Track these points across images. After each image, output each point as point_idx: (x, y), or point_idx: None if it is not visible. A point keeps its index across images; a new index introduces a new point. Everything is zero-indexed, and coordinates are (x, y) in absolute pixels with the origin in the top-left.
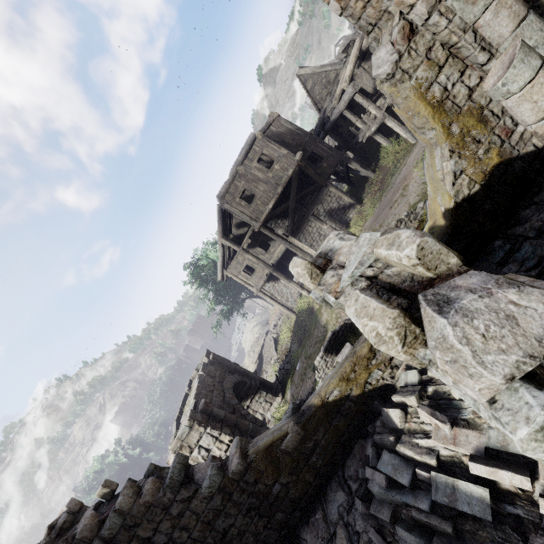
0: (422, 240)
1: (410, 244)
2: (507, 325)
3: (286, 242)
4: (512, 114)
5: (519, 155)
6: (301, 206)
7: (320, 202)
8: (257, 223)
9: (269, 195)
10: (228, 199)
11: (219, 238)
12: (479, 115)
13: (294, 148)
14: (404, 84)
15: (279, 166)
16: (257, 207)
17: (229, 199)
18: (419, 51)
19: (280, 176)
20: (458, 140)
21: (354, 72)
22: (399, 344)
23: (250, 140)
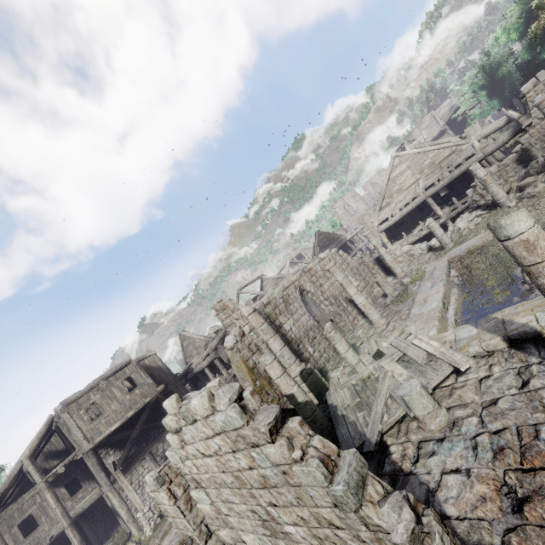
0: (221, 378)
1: (217, 379)
2: (231, 387)
3: (107, 481)
4: (269, 373)
5: (287, 408)
6: (142, 440)
7: (162, 440)
8: (89, 444)
9: (117, 415)
10: (72, 408)
11: (25, 457)
12: (269, 380)
13: (158, 382)
14: (237, 354)
15: (140, 391)
16: (99, 426)
17: (74, 408)
18: (245, 343)
19: (137, 400)
20: (259, 389)
21: (218, 346)
22: (207, 399)
23: (125, 362)
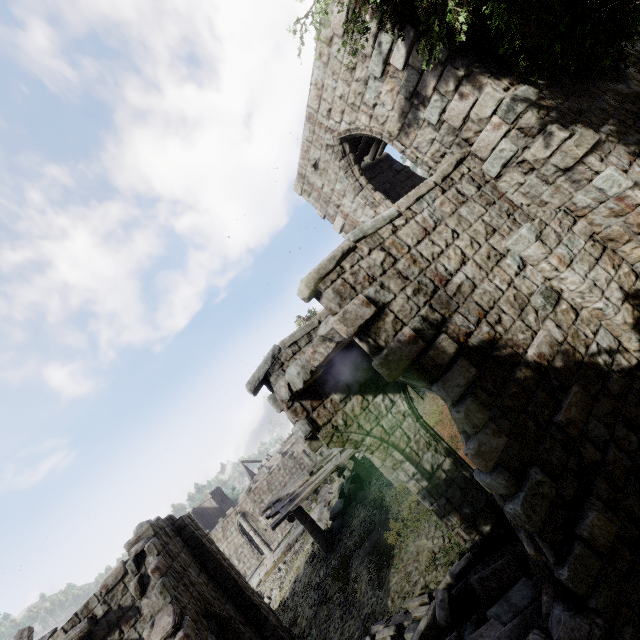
0: None
1: None
2: None
3: None
4: None
5: None
6: None
7: None
8: None
9: None
10: None
11: None
12: None
13: (214, 518)
14: None
15: None
16: None
17: None
18: None
19: None
20: None
21: None
22: None
23: None
